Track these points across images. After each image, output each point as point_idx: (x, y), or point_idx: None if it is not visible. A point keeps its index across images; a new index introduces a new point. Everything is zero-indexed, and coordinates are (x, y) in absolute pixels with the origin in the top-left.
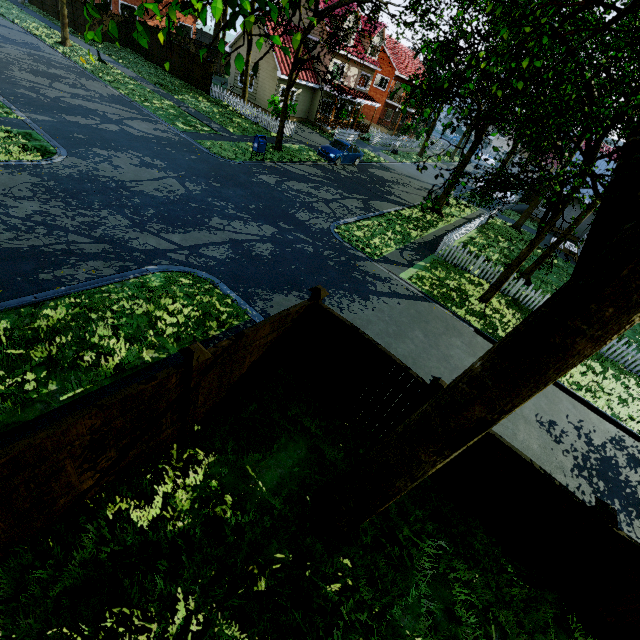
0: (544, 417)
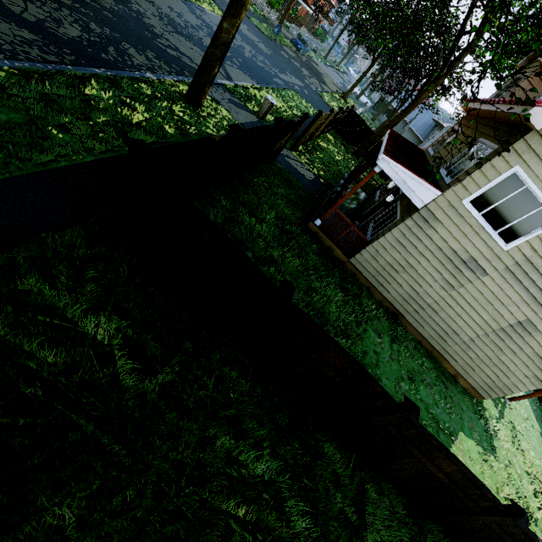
0: None
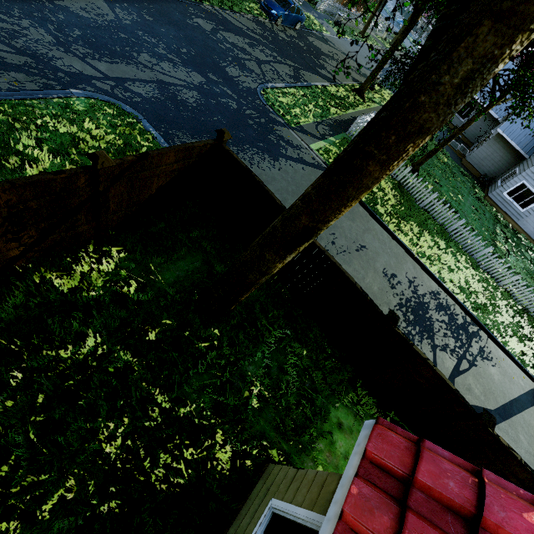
0: (389, 271)
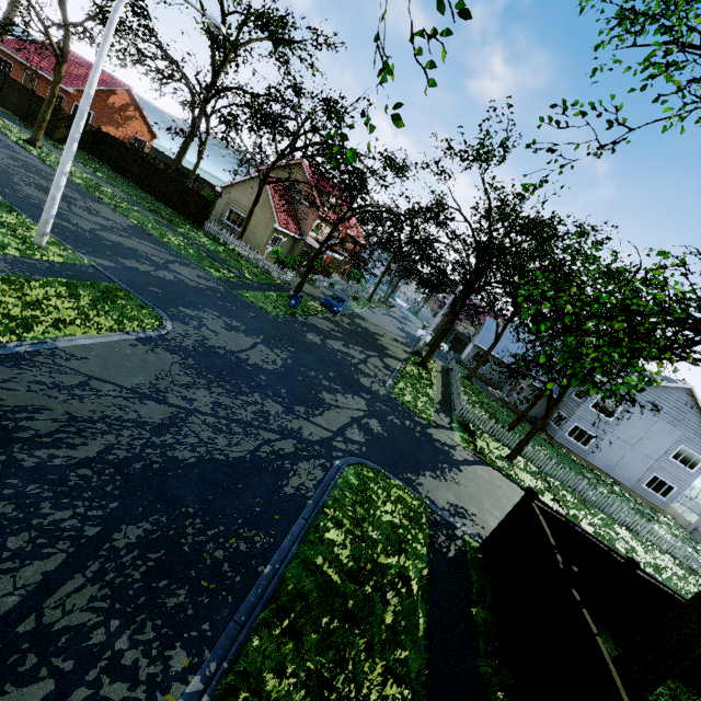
0: None
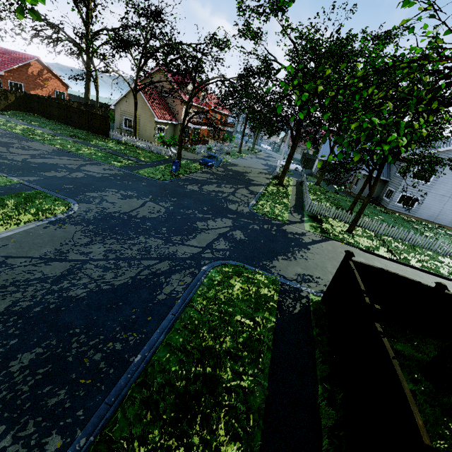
0: None
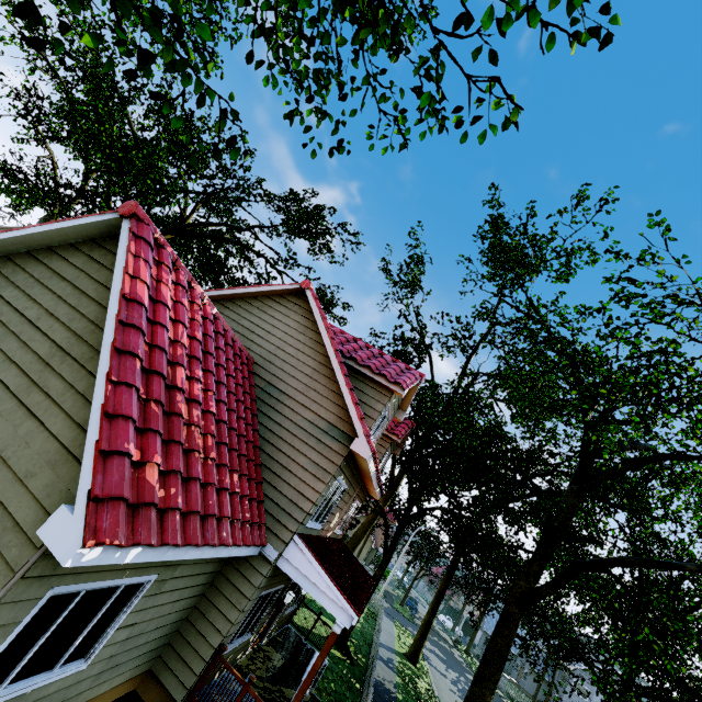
0: None
